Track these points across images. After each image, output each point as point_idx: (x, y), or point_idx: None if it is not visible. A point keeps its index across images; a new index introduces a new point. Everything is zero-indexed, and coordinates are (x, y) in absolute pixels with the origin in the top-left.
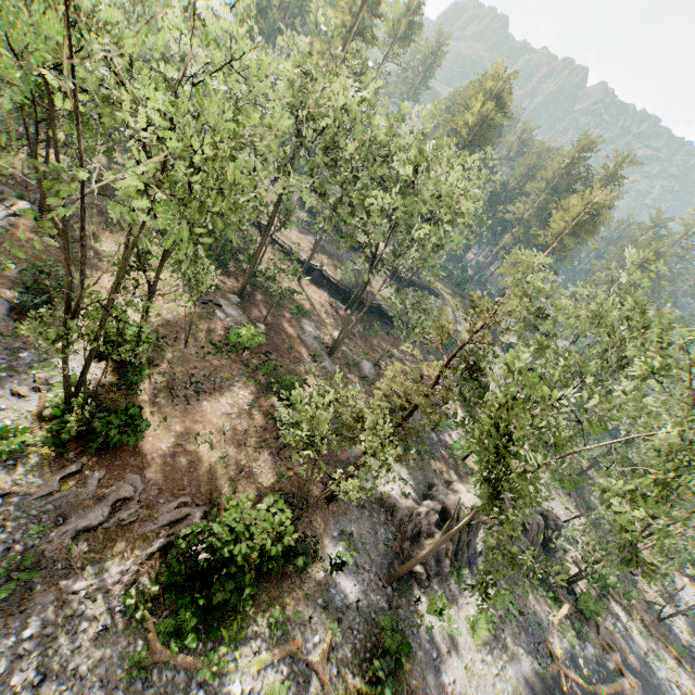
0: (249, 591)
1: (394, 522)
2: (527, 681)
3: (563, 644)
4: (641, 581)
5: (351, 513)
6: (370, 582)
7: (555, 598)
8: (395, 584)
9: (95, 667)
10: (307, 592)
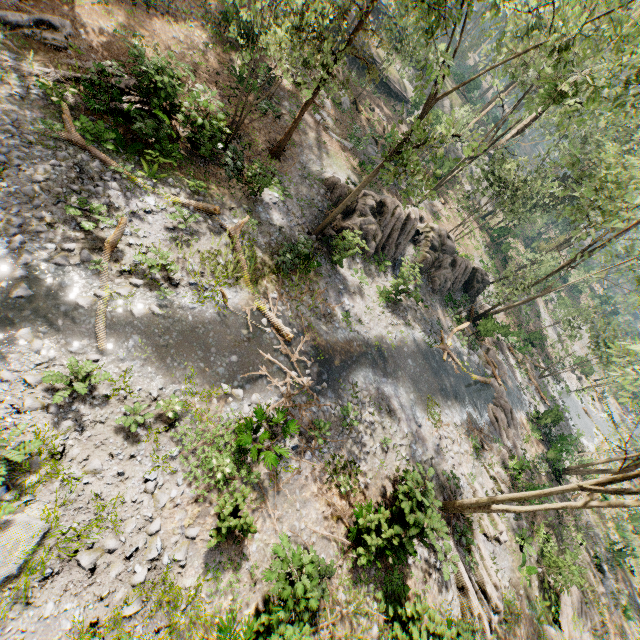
0: (174, 155)
1: (332, 198)
2: (415, 341)
3: (454, 344)
4: (537, 357)
5: (292, 176)
6: (297, 226)
7: (460, 322)
8: (320, 237)
9: (6, 111)
10: (234, 195)
